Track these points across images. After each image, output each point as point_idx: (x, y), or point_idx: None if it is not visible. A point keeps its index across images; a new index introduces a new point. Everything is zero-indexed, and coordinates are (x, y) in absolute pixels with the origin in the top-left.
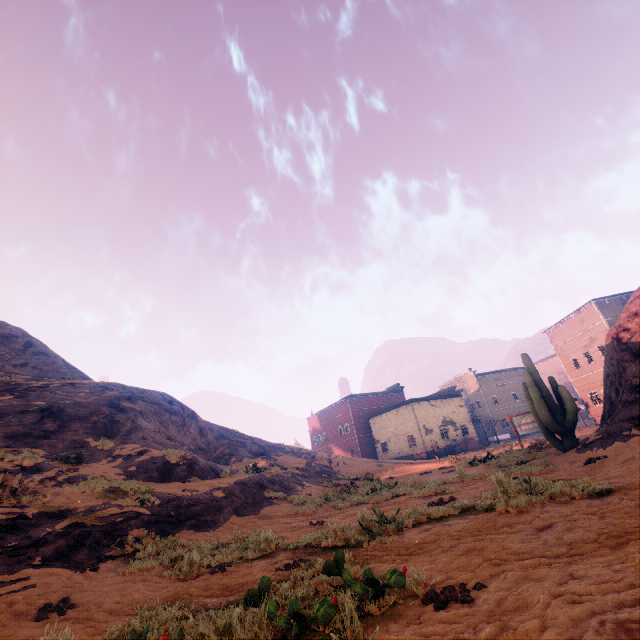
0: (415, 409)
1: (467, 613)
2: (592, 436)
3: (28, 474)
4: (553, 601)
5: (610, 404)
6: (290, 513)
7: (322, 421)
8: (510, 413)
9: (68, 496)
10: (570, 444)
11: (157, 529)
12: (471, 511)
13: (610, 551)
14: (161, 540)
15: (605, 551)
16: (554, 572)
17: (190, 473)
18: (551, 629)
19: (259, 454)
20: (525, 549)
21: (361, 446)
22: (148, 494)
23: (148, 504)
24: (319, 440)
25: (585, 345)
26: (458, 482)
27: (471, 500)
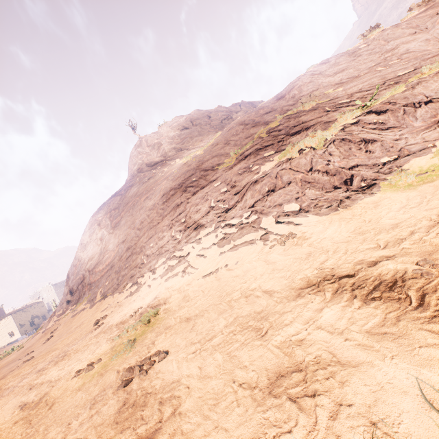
0: (14, 317)
1: None
2: None
3: None
4: None
5: None
6: None
7: None
8: None
9: None
10: None
11: None
12: None
13: None
14: None
15: None
16: None
17: None
18: None
19: None
20: None
21: None
22: None
23: None
24: None
25: None
26: None
27: None
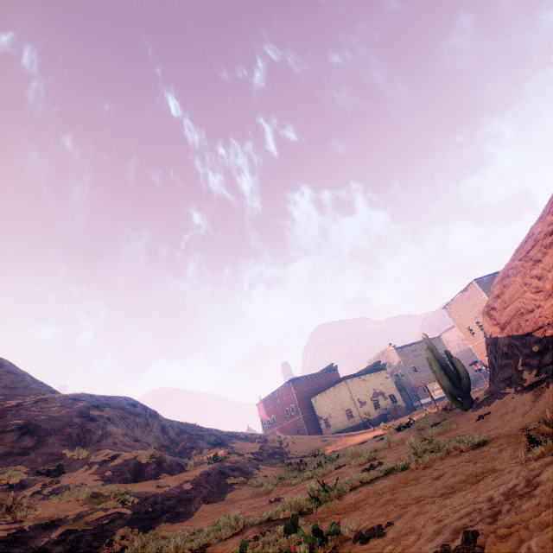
0: (349, 385)
1: (379, 542)
2: (481, 396)
3: (16, 491)
4: (427, 523)
5: (492, 368)
6: (251, 495)
7: (270, 405)
8: (428, 379)
9: (56, 506)
10: (468, 404)
11: (139, 526)
12: (393, 471)
13: (470, 486)
14: (144, 535)
15: (467, 487)
16: (434, 506)
17: (159, 470)
18: (421, 538)
19: (217, 444)
20: (422, 494)
21: (307, 424)
22: (127, 495)
23: (128, 504)
24: (269, 423)
25: (475, 316)
26: (386, 448)
27: (393, 462)
